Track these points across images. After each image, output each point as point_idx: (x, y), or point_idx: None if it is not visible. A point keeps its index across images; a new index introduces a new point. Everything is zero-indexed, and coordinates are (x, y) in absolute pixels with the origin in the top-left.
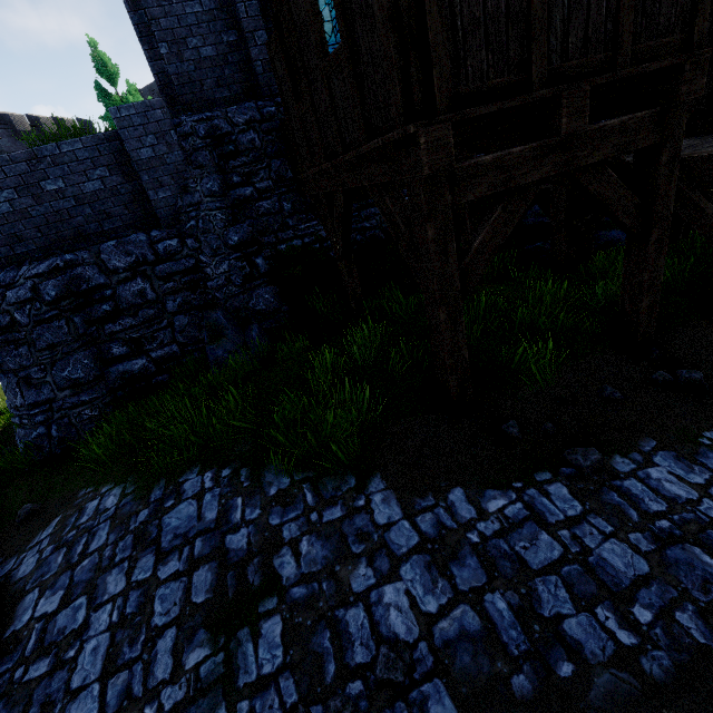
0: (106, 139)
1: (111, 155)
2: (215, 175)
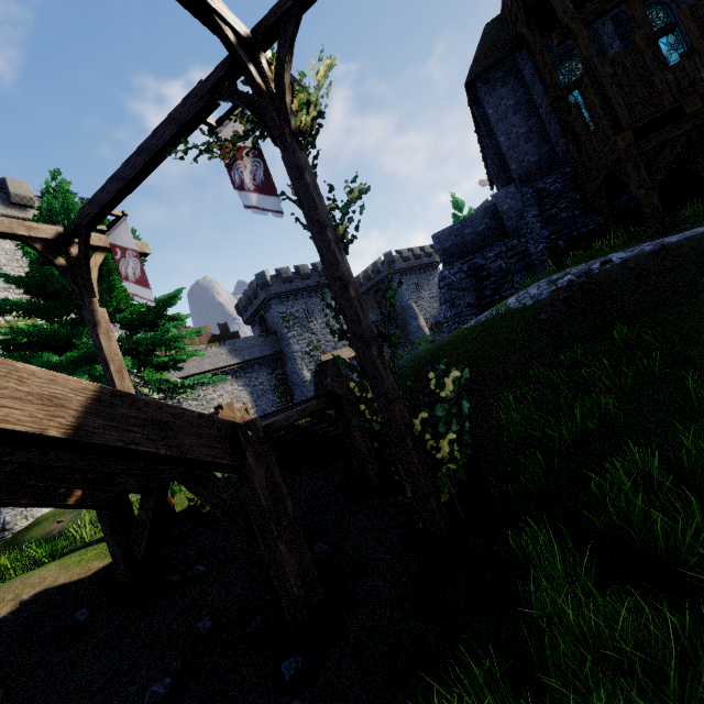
0: (489, 208)
1: (491, 213)
2: (536, 208)
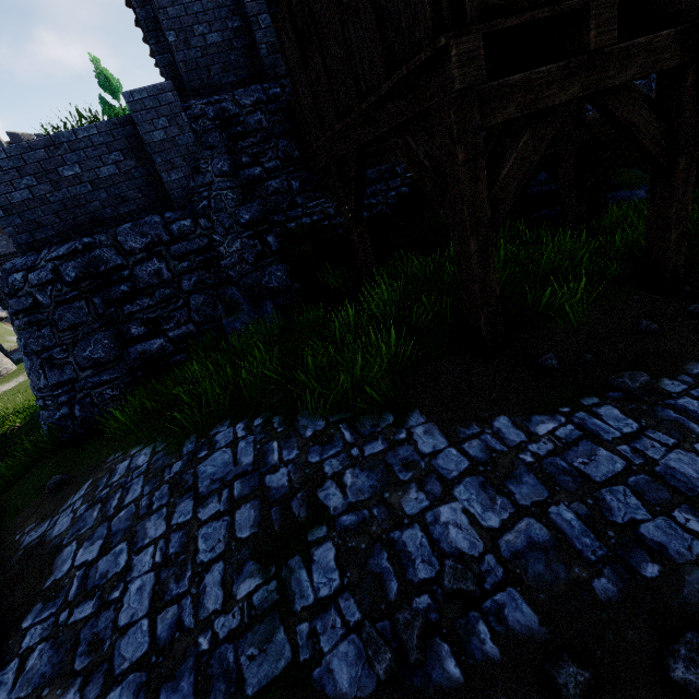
0: (120, 124)
1: (125, 139)
2: (225, 156)
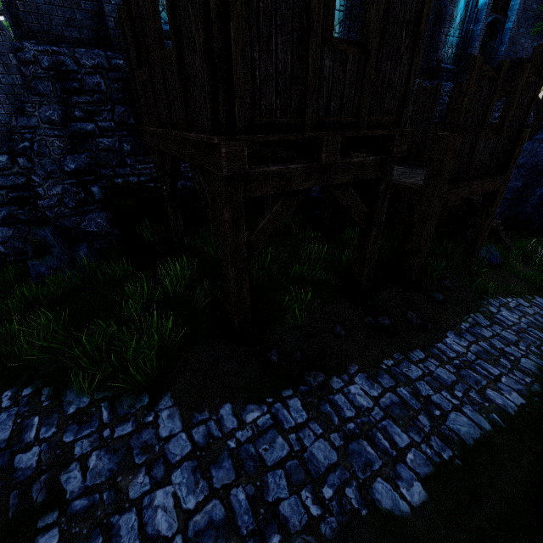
0: None
1: None
2: (56, 105)
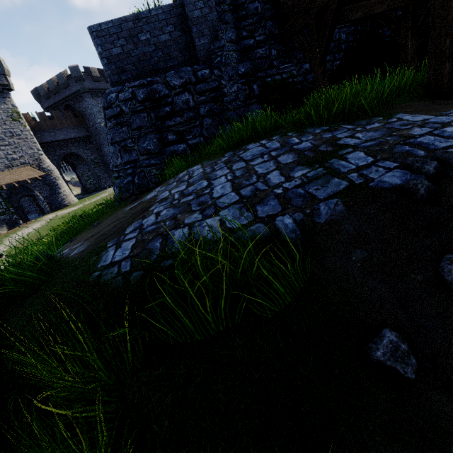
0: (175, 7)
1: (176, 17)
2: (233, 29)
